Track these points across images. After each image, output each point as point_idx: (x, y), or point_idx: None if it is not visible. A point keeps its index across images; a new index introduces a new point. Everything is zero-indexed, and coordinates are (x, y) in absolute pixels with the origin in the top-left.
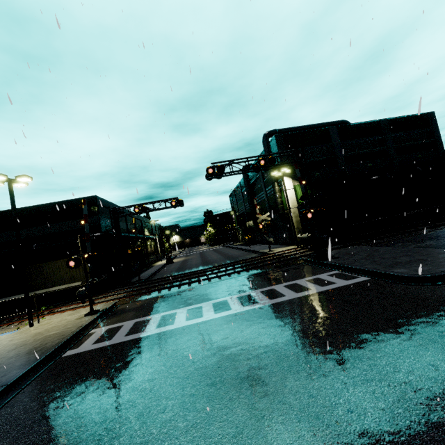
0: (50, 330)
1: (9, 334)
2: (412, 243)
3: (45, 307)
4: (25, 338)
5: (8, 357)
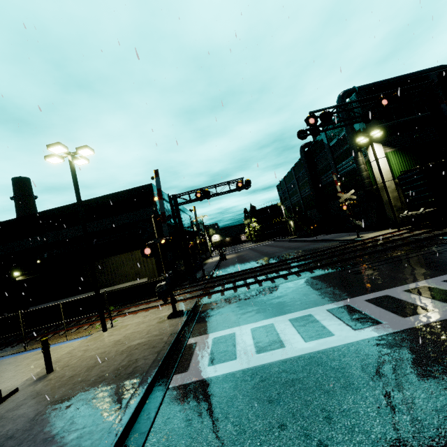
0: (131, 338)
1: (81, 341)
2: None
3: (113, 307)
4: (102, 348)
5: (90, 382)
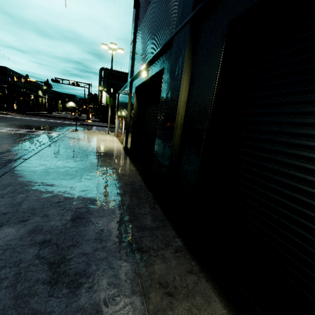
0: None
1: None
2: None
3: None
4: None
5: None
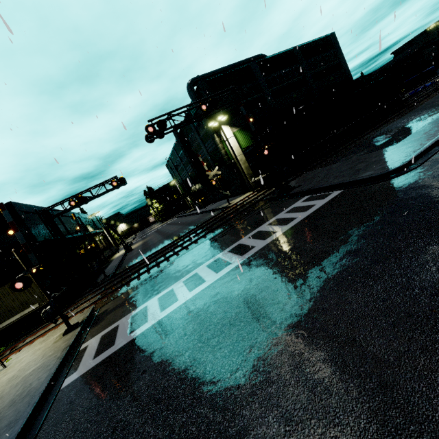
0: (26, 368)
1: None
2: (353, 154)
3: (3, 348)
4: None
5: None
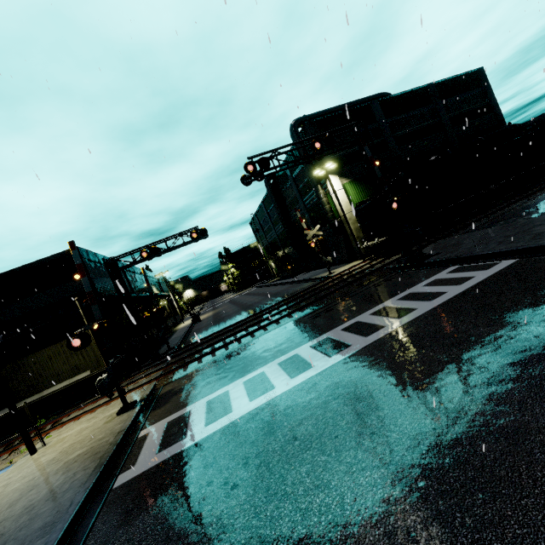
0: (69, 451)
1: None
2: (516, 217)
3: (44, 420)
4: (31, 475)
5: (14, 517)
